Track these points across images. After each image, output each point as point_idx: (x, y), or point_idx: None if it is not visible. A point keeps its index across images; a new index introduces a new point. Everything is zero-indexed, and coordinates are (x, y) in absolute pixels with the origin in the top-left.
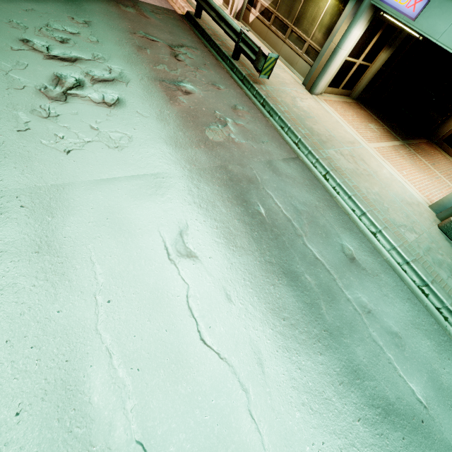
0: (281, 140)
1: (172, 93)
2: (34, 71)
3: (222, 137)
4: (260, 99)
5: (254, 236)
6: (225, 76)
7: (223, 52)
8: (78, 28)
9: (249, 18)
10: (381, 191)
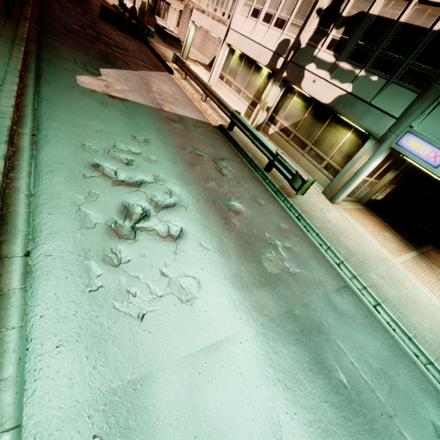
0: (326, 264)
1: (225, 215)
2: (104, 202)
3: (278, 267)
4: (294, 213)
5: (350, 429)
6: (262, 189)
7: (255, 164)
8: (139, 147)
9: (269, 130)
10: (431, 325)
